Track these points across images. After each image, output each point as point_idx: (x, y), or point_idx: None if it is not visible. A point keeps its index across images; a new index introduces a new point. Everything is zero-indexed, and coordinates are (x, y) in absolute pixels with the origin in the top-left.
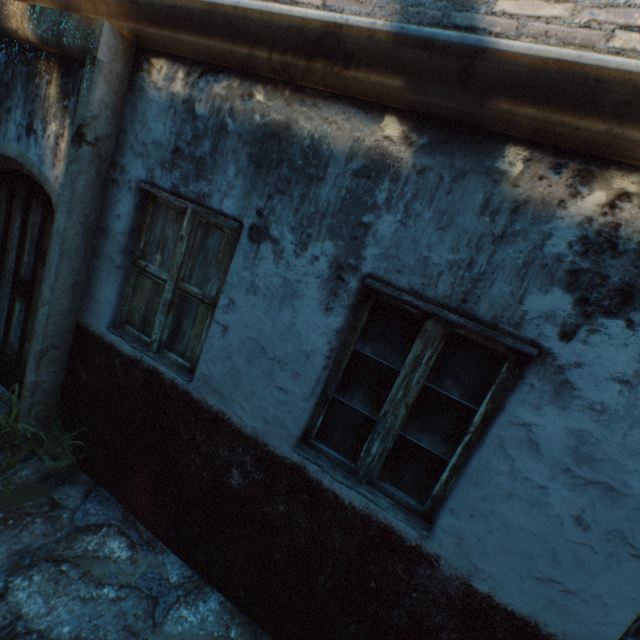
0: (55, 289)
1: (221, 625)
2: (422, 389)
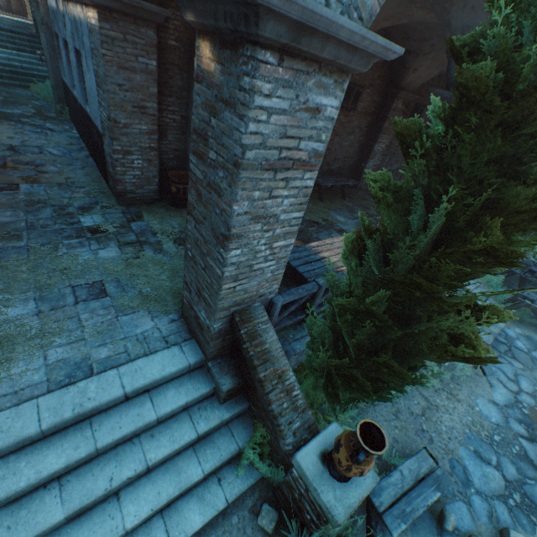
0: (53, 67)
1: (75, 136)
2: None
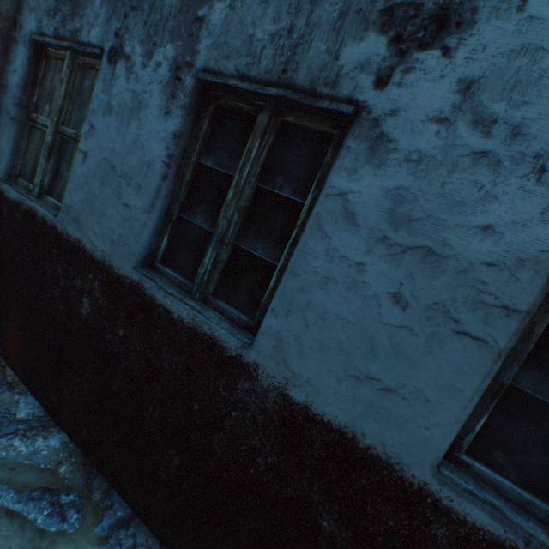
0: None
1: (53, 460)
2: (257, 193)
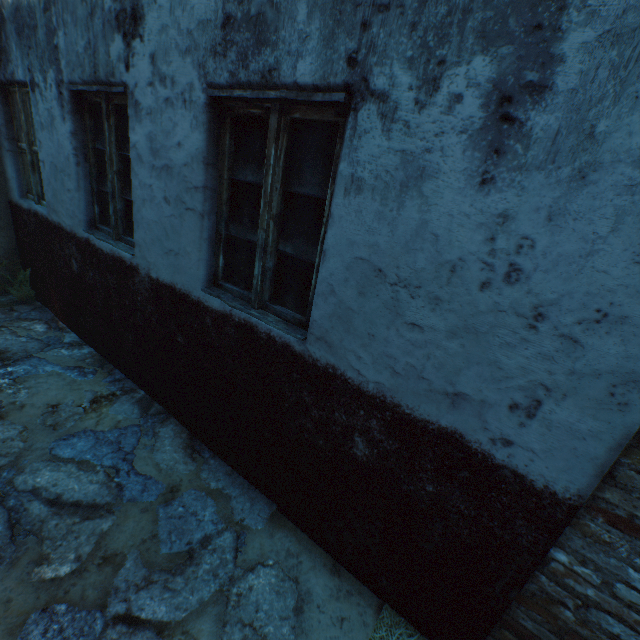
0: None
1: (83, 357)
2: (123, 159)
